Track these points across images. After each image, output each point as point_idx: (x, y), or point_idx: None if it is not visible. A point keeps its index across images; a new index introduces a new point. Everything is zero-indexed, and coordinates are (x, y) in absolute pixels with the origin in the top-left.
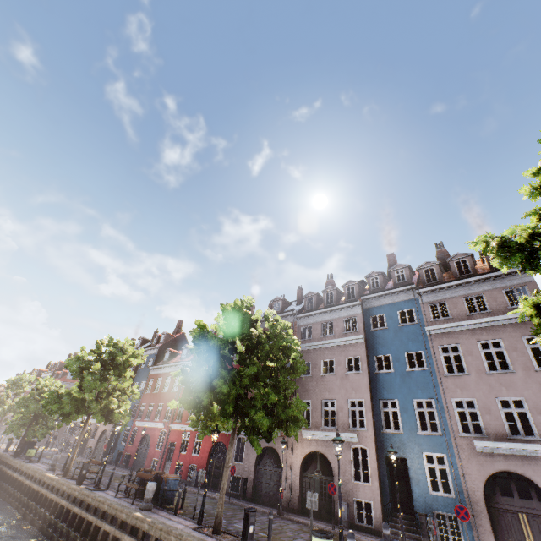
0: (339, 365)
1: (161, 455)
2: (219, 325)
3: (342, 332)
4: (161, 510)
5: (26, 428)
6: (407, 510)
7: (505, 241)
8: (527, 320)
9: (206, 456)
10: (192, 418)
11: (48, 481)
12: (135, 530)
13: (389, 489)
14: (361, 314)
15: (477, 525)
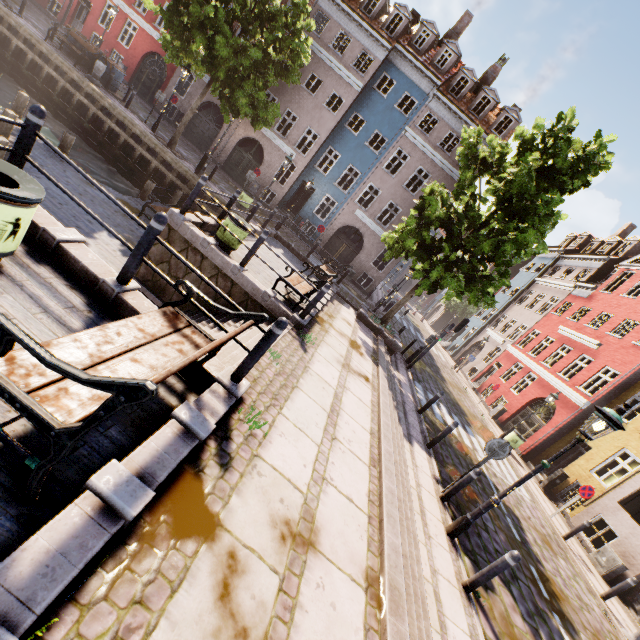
0: (323, 92)
1: (67, 4)
2: None
3: (350, 64)
4: (108, 93)
5: None
6: (294, 211)
7: (475, 146)
8: (454, 179)
9: (138, 58)
10: (164, 35)
11: None
12: (91, 98)
13: (292, 196)
14: (380, 62)
15: (322, 237)
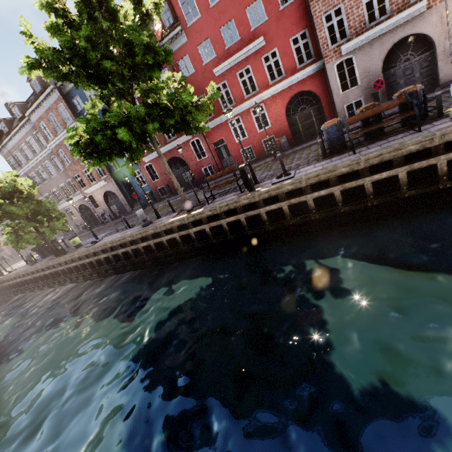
0: None
1: (212, 159)
2: None
3: None
4: None
5: (36, 234)
6: None
7: None
8: None
9: (284, 120)
10: None
11: (189, 221)
12: None
13: None
14: None
15: None
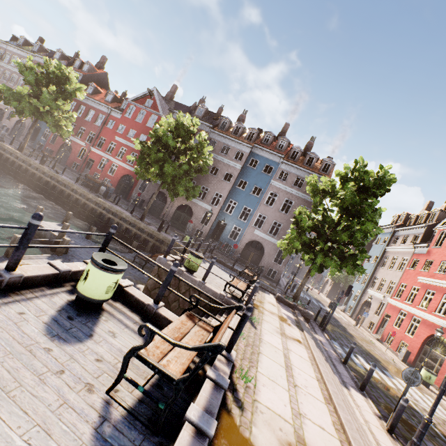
0: (220, 174)
1: (82, 163)
2: (168, 122)
3: (232, 158)
4: (106, 200)
5: None
6: (216, 239)
7: (316, 184)
8: (308, 200)
9: (118, 179)
10: (136, 168)
11: (11, 151)
12: (98, 205)
13: (213, 231)
14: (248, 154)
15: (237, 251)
